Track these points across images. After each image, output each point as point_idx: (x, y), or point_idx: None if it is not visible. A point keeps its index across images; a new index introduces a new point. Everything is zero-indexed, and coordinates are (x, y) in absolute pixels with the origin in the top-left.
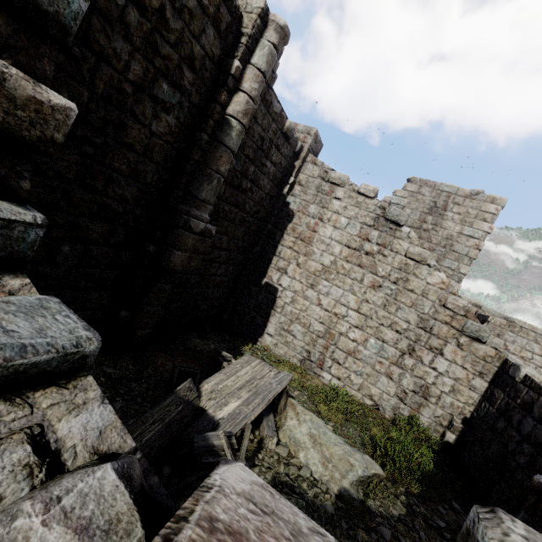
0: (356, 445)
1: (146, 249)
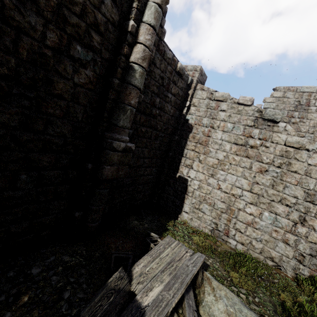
0: (270, 314)
1: (86, 167)
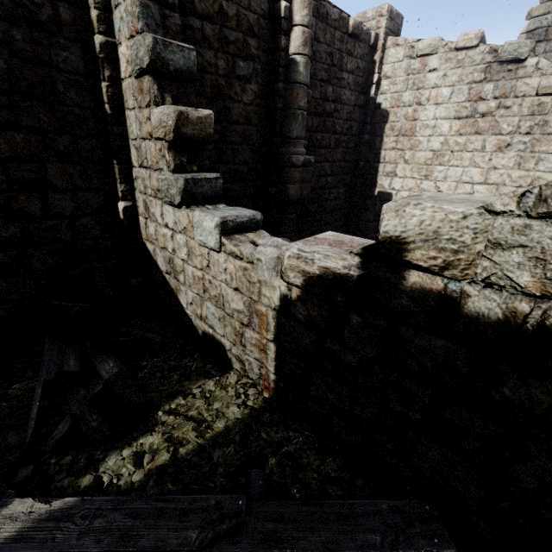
0: None
1: (270, 192)
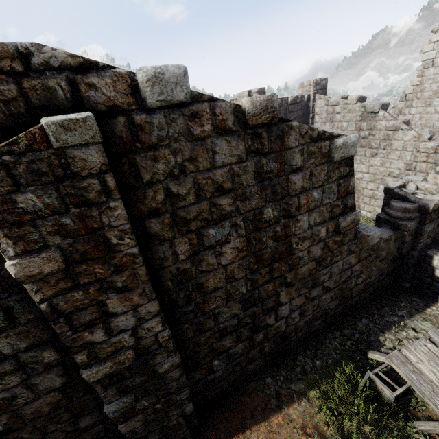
0: None
1: None
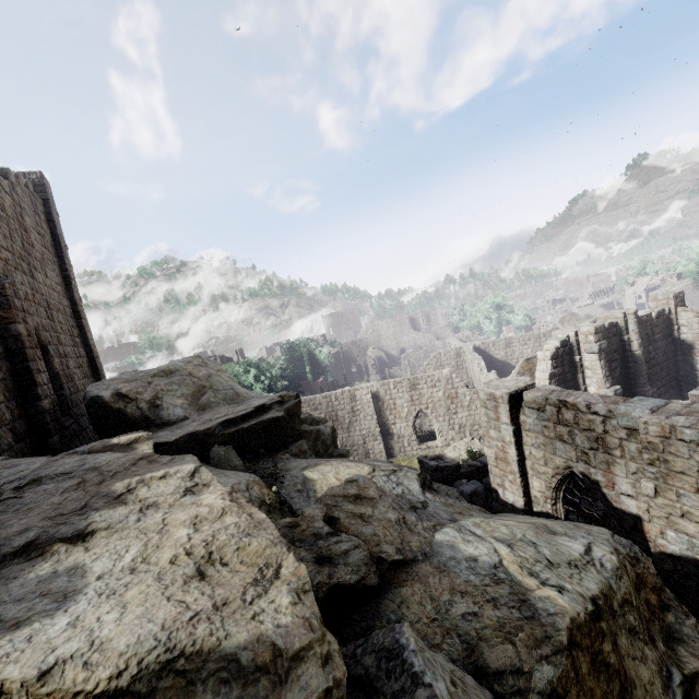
0: None
1: None
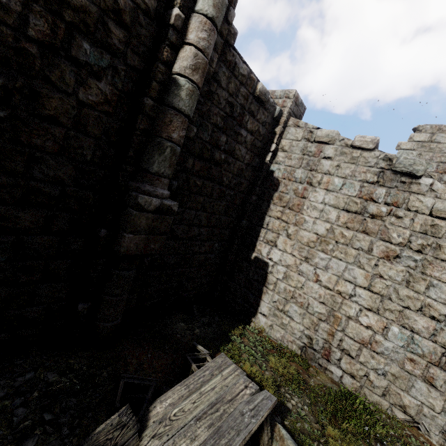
0: None
1: (97, 234)
